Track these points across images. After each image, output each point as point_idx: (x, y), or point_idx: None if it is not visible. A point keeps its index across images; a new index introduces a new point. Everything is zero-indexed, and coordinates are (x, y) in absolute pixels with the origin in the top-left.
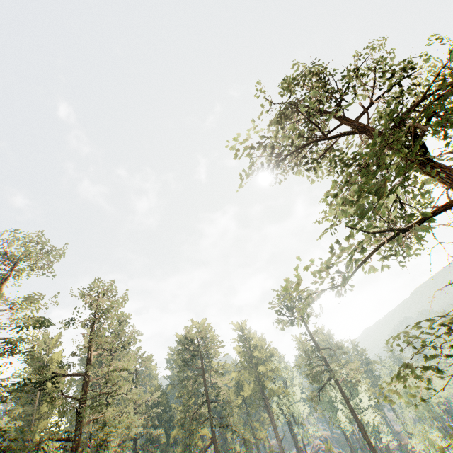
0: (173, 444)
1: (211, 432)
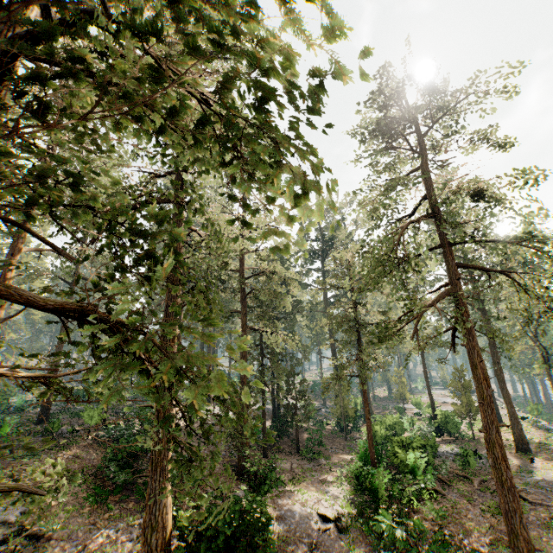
0: (292, 320)
1: (449, 275)
